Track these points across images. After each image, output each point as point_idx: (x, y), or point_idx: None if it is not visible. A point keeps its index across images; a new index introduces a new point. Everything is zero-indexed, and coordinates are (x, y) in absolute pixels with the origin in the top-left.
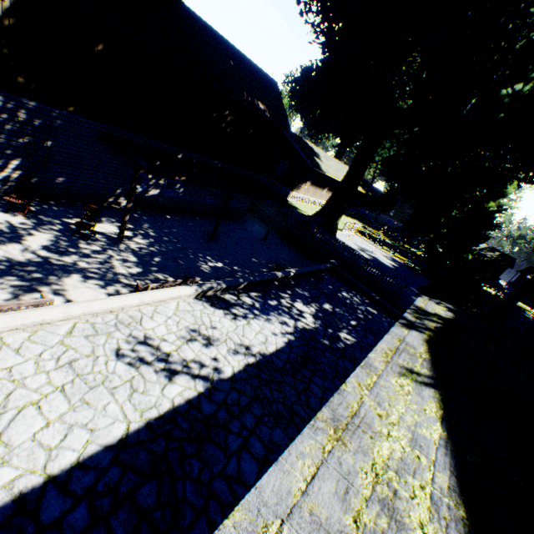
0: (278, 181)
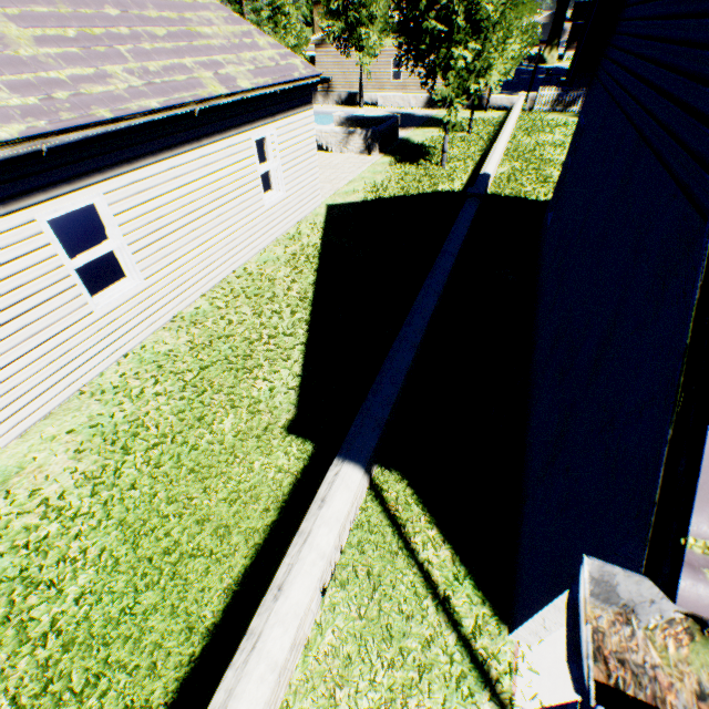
0: (565, 50)
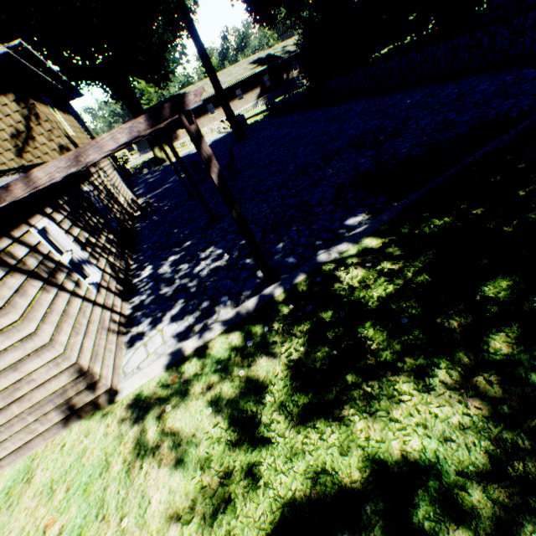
0: None
